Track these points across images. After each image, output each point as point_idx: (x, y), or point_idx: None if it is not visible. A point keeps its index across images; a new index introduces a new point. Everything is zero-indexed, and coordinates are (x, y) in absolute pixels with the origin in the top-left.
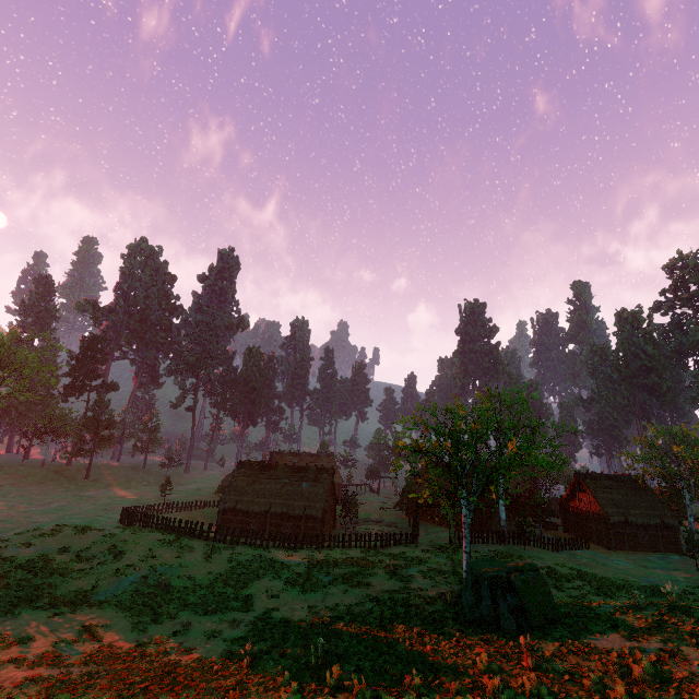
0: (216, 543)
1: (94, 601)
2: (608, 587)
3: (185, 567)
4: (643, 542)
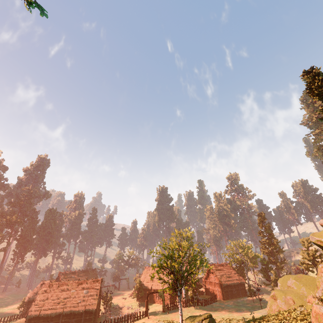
0: None
1: None
2: (229, 318)
3: None
4: (235, 293)
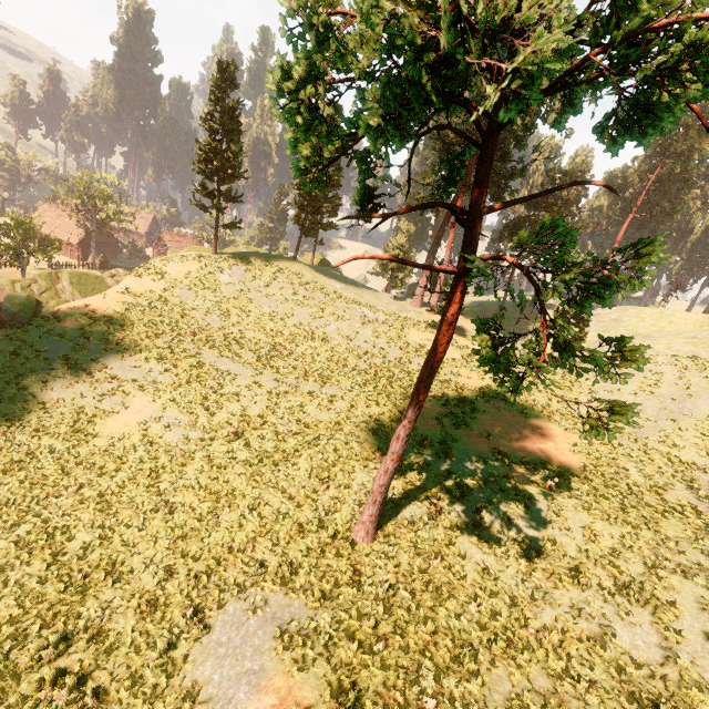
0: None
1: None
2: None
3: None
4: None
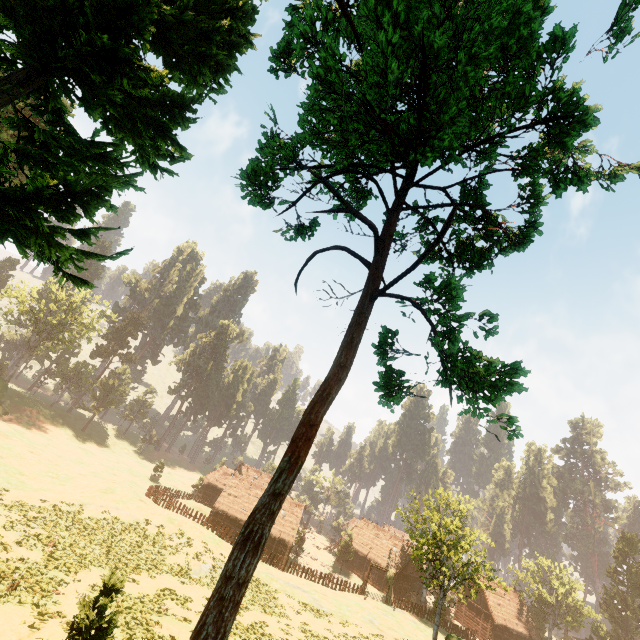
0: None
1: (193, 577)
2: None
3: None
4: None
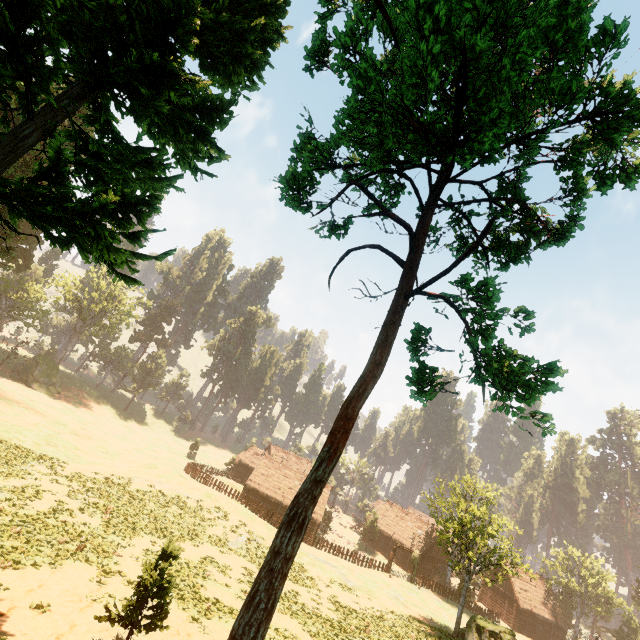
0: (269, 524)
1: (231, 548)
2: None
3: (264, 539)
4: (539, 633)
